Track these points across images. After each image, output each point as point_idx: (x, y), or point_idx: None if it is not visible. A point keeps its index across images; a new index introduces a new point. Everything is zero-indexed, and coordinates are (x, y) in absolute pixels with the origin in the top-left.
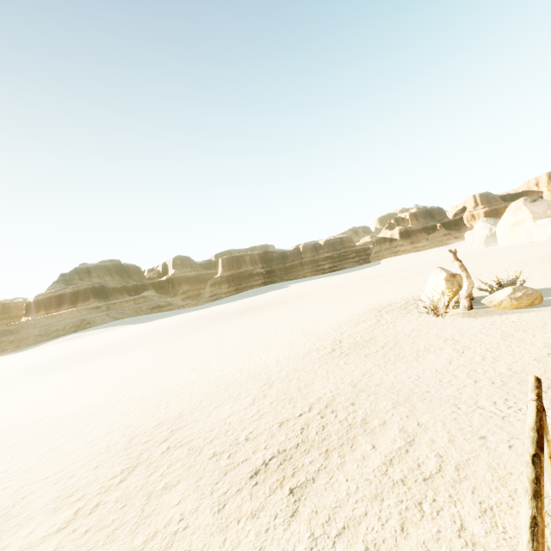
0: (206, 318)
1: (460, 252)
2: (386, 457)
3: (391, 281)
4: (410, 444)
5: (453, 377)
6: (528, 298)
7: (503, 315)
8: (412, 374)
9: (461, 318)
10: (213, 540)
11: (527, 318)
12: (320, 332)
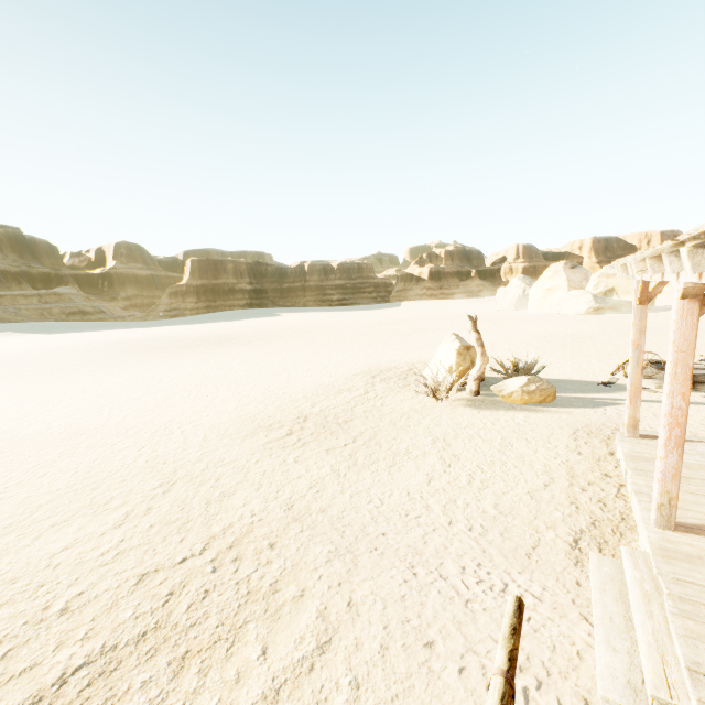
0: (146, 343)
1: (488, 310)
2: (275, 681)
3: (403, 334)
4: (322, 651)
5: (425, 510)
6: (541, 393)
7: (510, 411)
8: (375, 497)
9: (462, 408)
10: None
11: (534, 421)
12: (287, 398)
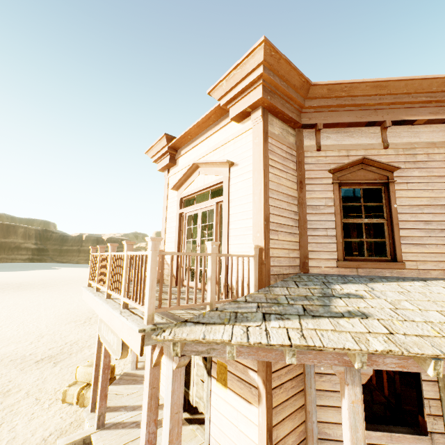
0: None
1: None
2: (93, 352)
3: None
4: None
5: None
6: None
7: None
8: None
9: None
10: (21, 375)
11: None
12: (80, 312)
